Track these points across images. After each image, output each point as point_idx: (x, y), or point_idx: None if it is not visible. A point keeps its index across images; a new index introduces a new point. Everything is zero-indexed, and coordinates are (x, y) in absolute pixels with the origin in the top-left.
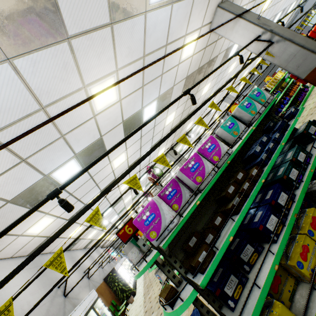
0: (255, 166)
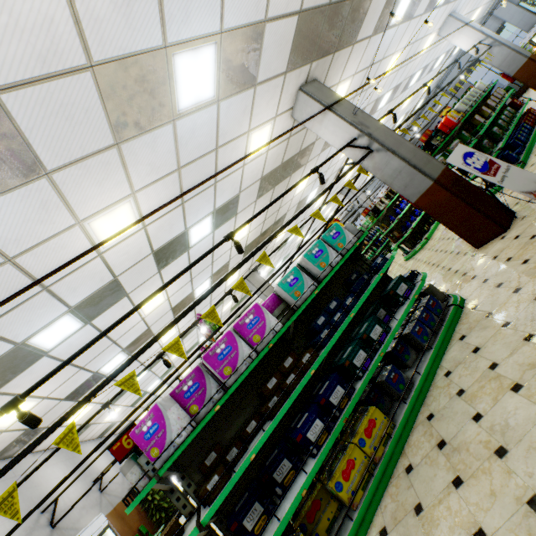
0: (310, 348)
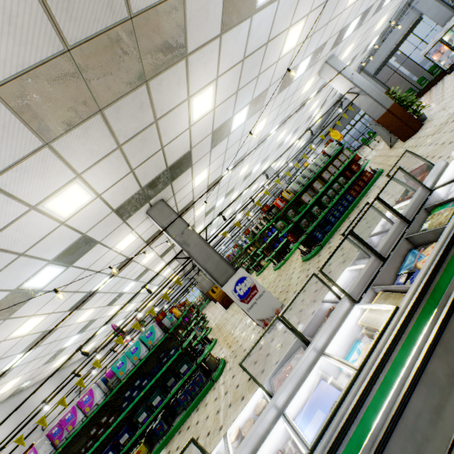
0: (116, 412)
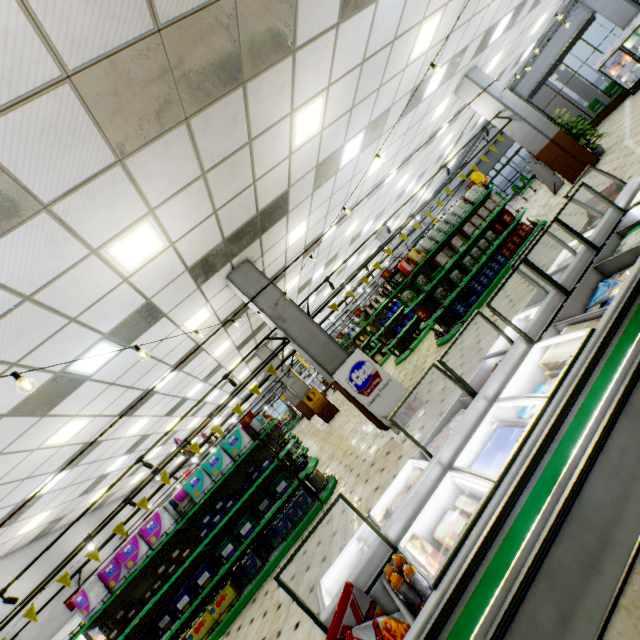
0: (192, 544)
